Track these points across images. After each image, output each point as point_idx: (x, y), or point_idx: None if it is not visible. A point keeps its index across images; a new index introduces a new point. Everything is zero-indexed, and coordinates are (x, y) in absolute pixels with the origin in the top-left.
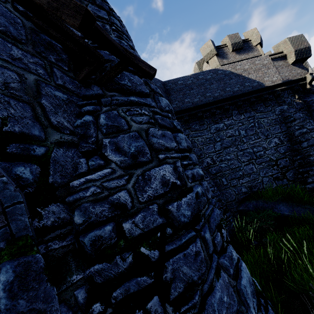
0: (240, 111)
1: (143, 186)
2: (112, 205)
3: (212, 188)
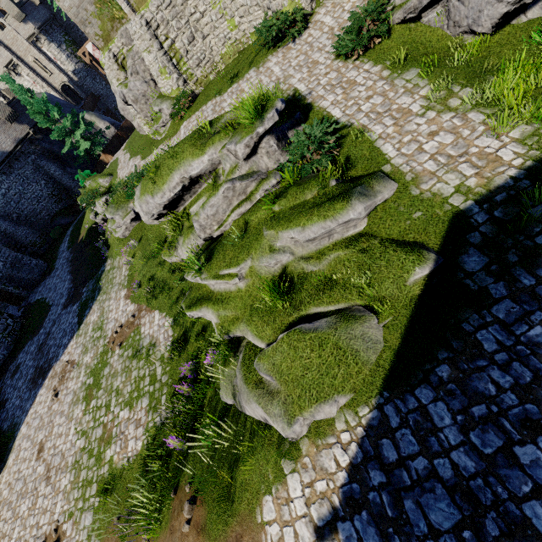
0: (7, 176)
1: None
2: None
3: (28, 231)
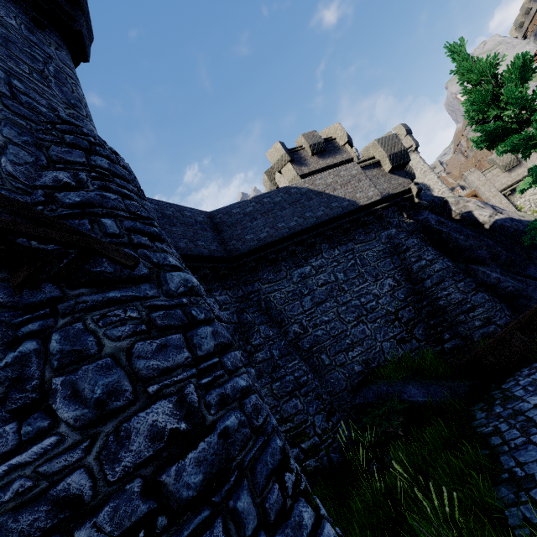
0: (332, 244)
1: (115, 451)
2: (54, 504)
3: (304, 377)
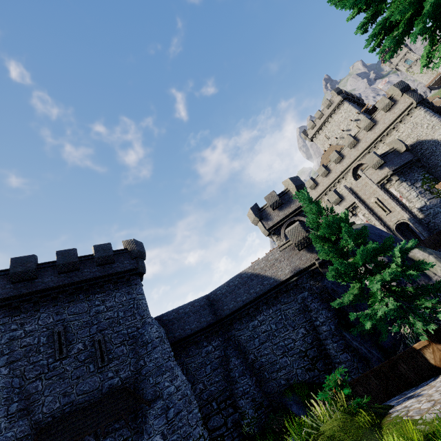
0: (267, 307)
1: None
2: None
3: (248, 389)
